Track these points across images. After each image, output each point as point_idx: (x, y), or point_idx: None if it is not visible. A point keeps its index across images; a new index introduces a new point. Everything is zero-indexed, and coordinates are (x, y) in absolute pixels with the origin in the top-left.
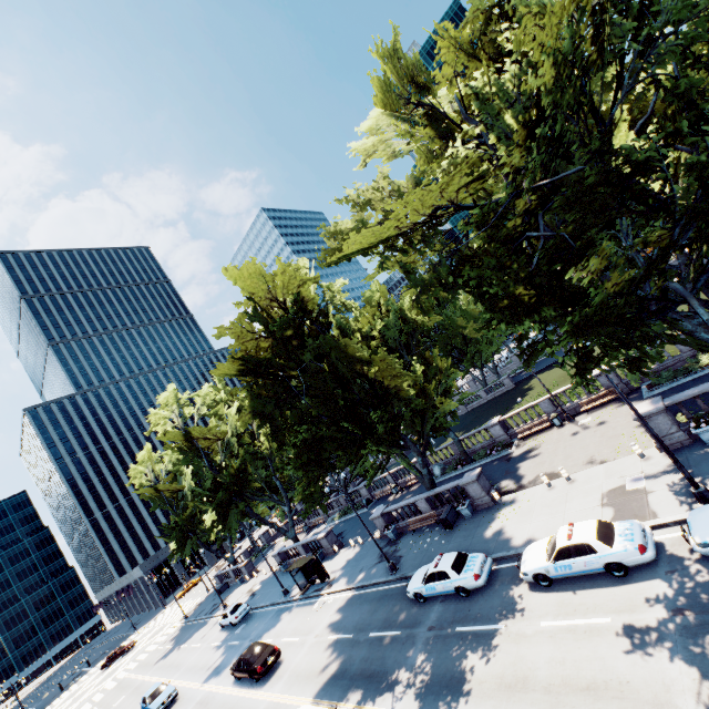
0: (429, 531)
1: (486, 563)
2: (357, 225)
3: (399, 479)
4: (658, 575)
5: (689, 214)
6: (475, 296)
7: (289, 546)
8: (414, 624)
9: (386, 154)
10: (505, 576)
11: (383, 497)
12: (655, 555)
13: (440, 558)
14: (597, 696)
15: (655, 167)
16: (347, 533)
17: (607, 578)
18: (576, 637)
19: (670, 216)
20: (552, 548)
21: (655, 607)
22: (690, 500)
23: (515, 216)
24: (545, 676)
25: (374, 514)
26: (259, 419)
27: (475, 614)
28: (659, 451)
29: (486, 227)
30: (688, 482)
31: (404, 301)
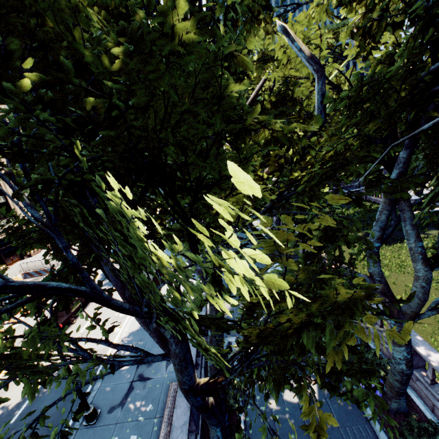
0: None
1: None
2: None
3: None
4: None
5: None
6: None
7: None
8: None
9: None
10: None
11: None
12: None
13: None
14: None
15: None
16: None
17: None
18: None
19: None
20: None
21: None
22: None
23: None
24: None
25: None
26: None
27: None
28: None
29: None
30: None
31: None
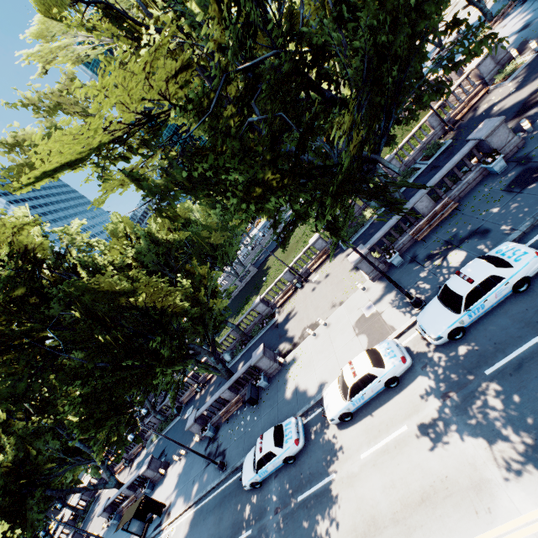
0: (240, 413)
1: (299, 424)
2: (49, 134)
3: (199, 377)
4: (418, 373)
5: (373, 80)
6: (219, 193)
7: (114, 496)
8: (261, 514)
9: (67, 58)
10: (316, 426)
11: (191, 399)
12: (411, 359)
13: (262, 441)
14: (433, 503)
15: (330, 51)
16: (169, 449)
17: (388, 392)
18: (392, 455)
19: (341, 103)
20: (345, 389)
21: (430, 400)
22: (408, 308)
23: (231, 106)
24: (387, 507)
25: (189, 424)
26: (15, 402)
27: (308, 475)
28: (373, 281)
29: (209, 112)
30: (400, 296)
31: (151, 226)
